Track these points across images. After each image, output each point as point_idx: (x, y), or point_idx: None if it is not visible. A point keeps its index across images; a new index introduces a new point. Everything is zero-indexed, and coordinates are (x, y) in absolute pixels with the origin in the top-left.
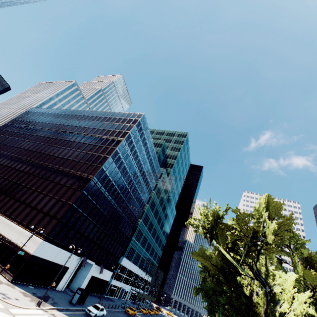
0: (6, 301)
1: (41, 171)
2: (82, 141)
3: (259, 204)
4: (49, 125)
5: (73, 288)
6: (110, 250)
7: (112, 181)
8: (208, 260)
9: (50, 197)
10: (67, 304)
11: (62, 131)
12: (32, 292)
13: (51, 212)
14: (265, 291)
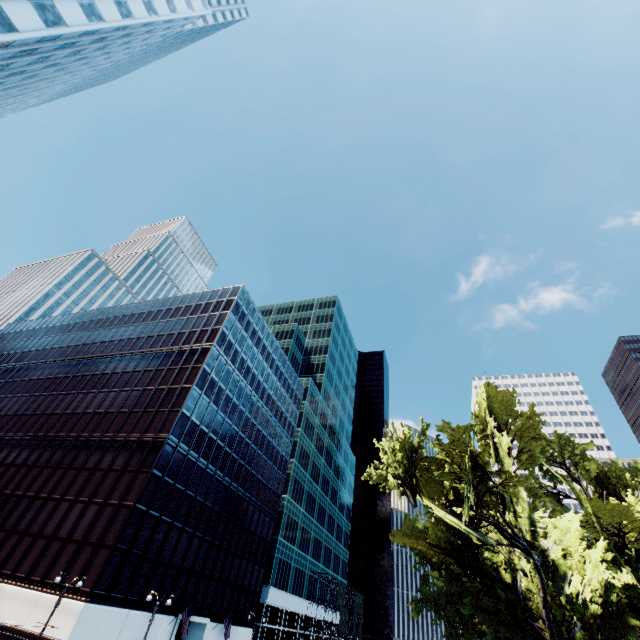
0: None
1: (53, 453)
2: (131, 369)
3: (479, 405)
4: (53, 352)
5: None
6: (237, 580)
7: (209, 432)
8: (422, 537)
9: (84, 505)
10: None
11: (84, 357)
12: None
13: (93, 535)
14: (534, 563)
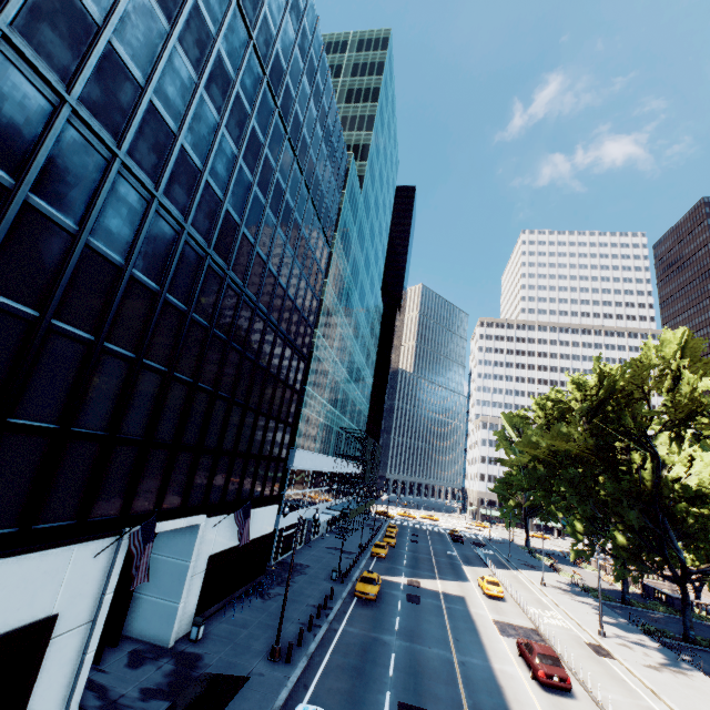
0: None
1: None
2: None
3: None
4: None
5: (140, 632)
6: (251, 447)
7: (147, 85)
8: None
9: None
10: None
11: None
12: None
13: None
14: None
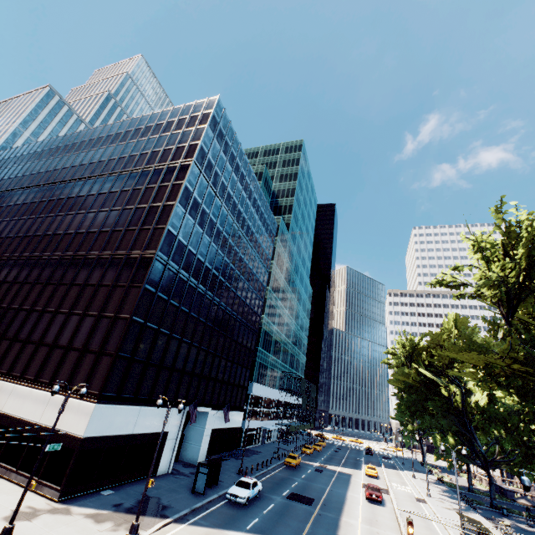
0: None
1: (41, 271)
2: (107, 190)
3: None
4: (25, 179)
5: (185, 458)
6: (230, 379)
7: (196, 253)
8: (480, 353)
9: (79, 317)
10: (188, 499)
11: (57, 181)
12: (113, 505)
13: (93, 344)
14: None
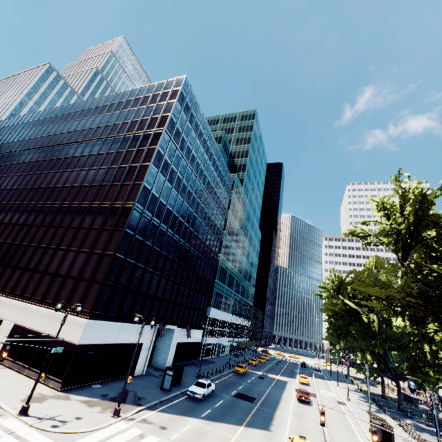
0: (60, 431)
1: (45, 216)
2: (96, 152)
3: None
4: (31, 142)
5: (156, 364)
6: (192, 304)
7: (166, 204)
8: (384, 287)
9: (75, 253)
10: (158, 393)
11: (56, 144)
12: (101, 395)
13: (85, 274)
14: None
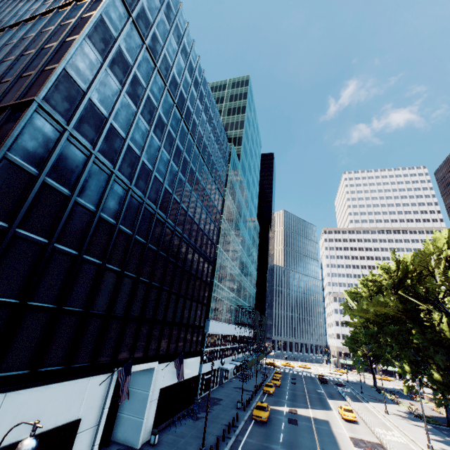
0: None
1: None
2: None
3: None
4: None
5: (121, 438)
6: (182, 319)
7: (127, 137)
8: None
9: None
10: None
11: None
12: None
13: None
14: None
